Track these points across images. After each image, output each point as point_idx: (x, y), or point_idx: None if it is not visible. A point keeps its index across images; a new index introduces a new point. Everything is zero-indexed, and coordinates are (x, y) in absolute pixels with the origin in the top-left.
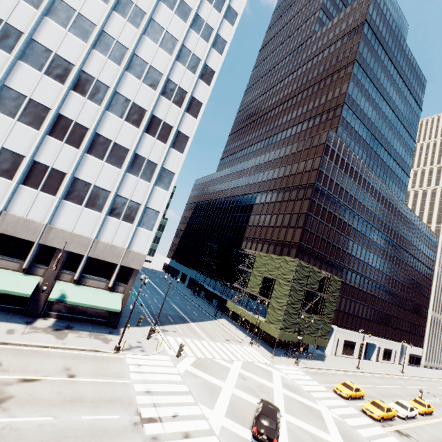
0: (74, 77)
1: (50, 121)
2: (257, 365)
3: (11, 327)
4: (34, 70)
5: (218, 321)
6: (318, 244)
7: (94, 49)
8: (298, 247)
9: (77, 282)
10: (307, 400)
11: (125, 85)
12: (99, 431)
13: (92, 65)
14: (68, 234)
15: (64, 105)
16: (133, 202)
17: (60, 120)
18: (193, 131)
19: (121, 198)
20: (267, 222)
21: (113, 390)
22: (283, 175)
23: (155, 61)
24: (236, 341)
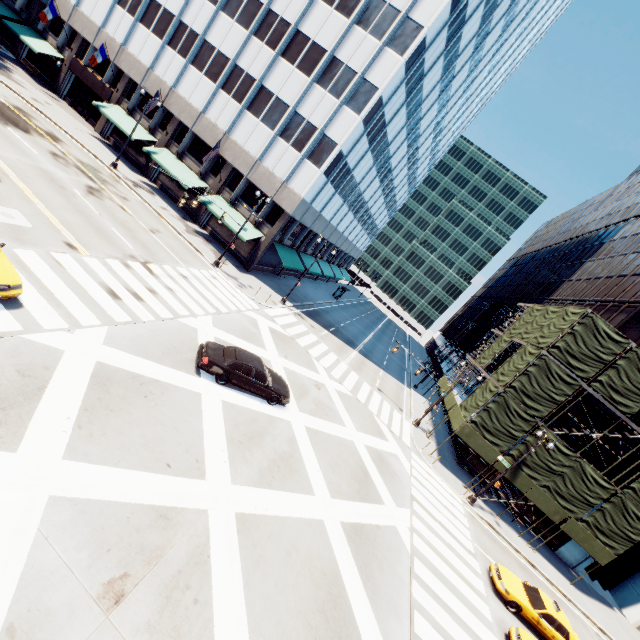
0: None
1: (259, 19)
2: (373, 419)
3: (170, 210)
4: None
5: (409, 390)
6: None
7: None
8: (633, 310)
9: (232, 204)
10: (385, 486)
11: None
12: (106, 234)
13: None
14: (238, 148)
15: None
16: (310, 125)
17: (268, 17)
18: (434, 15)
19: (299, 117)
20: (607, 270)
21: (161, 253)
22: None
23: None
24: (394, 403)
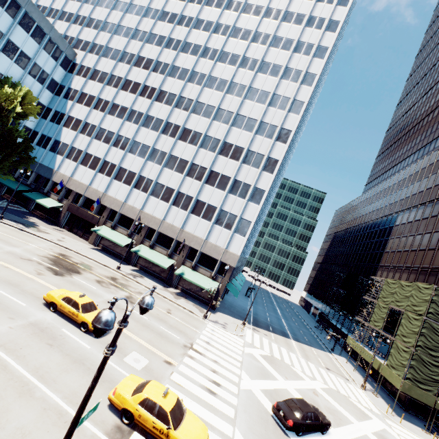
0: (202, 140)
1: (188, 168)
2: (350, 401)
3: (156, 284)
4: (183, 143)
5: (332, 355)
6: None
7: (213, 121)
8: None
9: (193, 269)
10: None
11: (230, 136)
12: (164, 335)
13: (212, 130)
14: (190, 235)
15: (195, 157)
16: (232, 214)
17: (193, 166)
18: (282, 155)
19: (224, 212)
20: (408, 246)
21: (186, 329)
22: (432, 184)
23: (252, 113)
24: (341, 376)
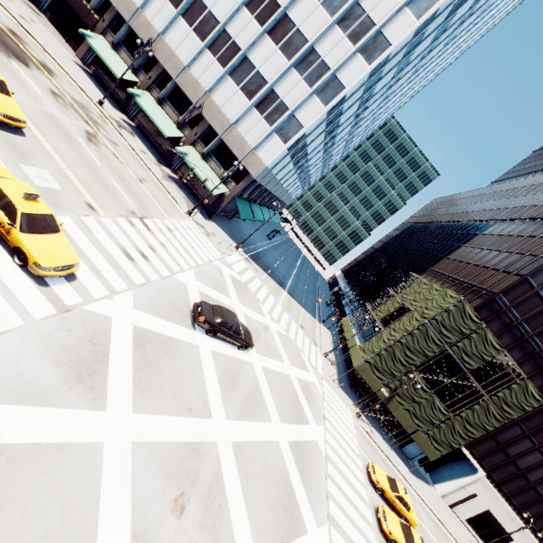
0: None
1: None
2: (300, 353)
3: (148, 153)
4: None
5: (320, 324)
6: (541, 323)
7: None
8: (488, 298)
9: (204, 157)
10: (309, 409)
11: None
12: (111, 189)
13: None
14: (216, 108)
15: None
16: (283, 104)
17: None
18: (402, 37)
19: (274, 94)
20: (476, 259)
21: (150, 205)
22: None
23: None
24: (311, 338)
